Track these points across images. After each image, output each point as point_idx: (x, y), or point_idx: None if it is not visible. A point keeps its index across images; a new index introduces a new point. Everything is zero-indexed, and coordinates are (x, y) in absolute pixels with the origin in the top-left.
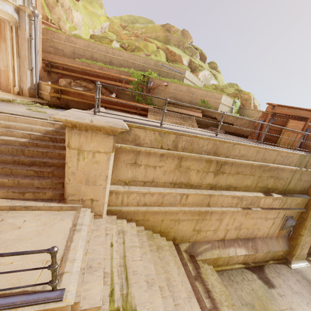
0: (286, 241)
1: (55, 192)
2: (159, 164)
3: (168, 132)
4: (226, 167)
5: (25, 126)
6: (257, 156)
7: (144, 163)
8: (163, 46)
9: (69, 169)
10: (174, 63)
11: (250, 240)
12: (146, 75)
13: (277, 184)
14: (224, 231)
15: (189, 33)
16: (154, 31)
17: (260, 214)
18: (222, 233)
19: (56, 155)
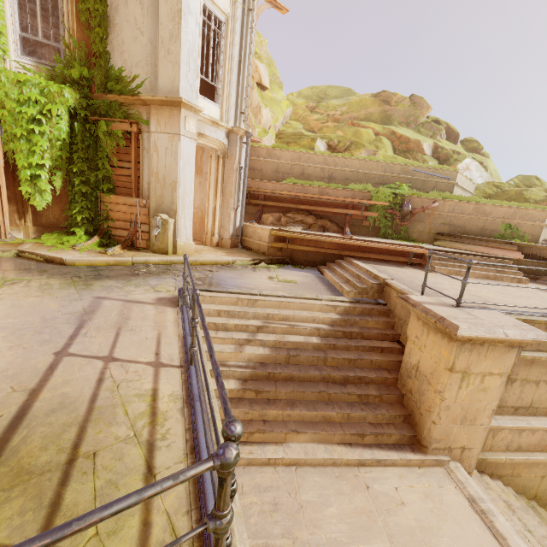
0: None
1: (403, 433)
2: (545, 376)
3: None
4: None
5: (307, 316)
6: None
7: (520, 376)
8: (384, 131)
9: (444, 402)
10: (408, 155)
11: None
12: (399, 193)
13: None
14: None
15: (424, 99)
16: (362, 107)
17: None
18: None
19: (366, 363)
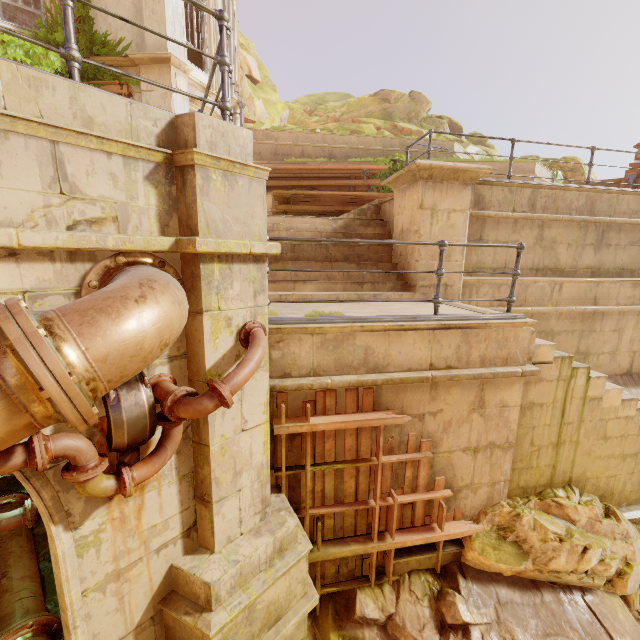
0: None
1: (396, 282)
2: (511, 237)
3: (521, 185)
4: (611, 236)
5: (309, 225)
6: None
7: (491, 237)
8: (386, 125)
9: (421, 239)
10: None
11: None
12: (398, 160)
13: None
14: (627, 354)
15: (423, 95)
16: (362, 107)
17: None
18: (626, 359)
19: (364, 249)
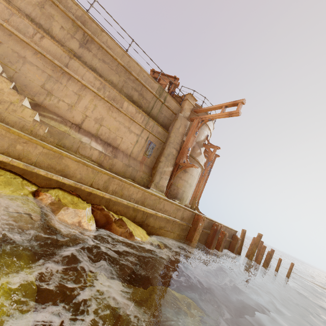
0: (149, 170)
1: None
2: None
3: None
4: (93, 47)
5: None
6: (123, 59)
7: None
8: None
9: None
10: None
11: (111, 146)
12: None
13: (142, 102)
14: (82, 114)
15: None
16: None
17: (124, 119)
18: (80, 116)
19: None
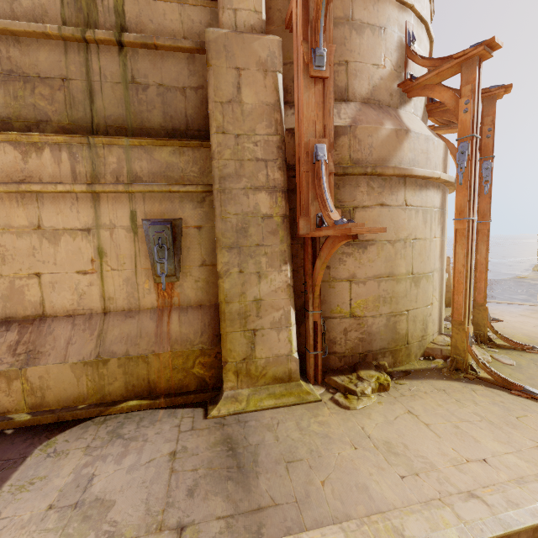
0: (206, 322)
1: None
2: None
3: None
4: None
5: None
6: None
7: None
8: None
9: None
10: None
11: (13, 326)
12: None
13: (35, 103)
14: None
15: None
16: None
17: None
18: None
19: None
